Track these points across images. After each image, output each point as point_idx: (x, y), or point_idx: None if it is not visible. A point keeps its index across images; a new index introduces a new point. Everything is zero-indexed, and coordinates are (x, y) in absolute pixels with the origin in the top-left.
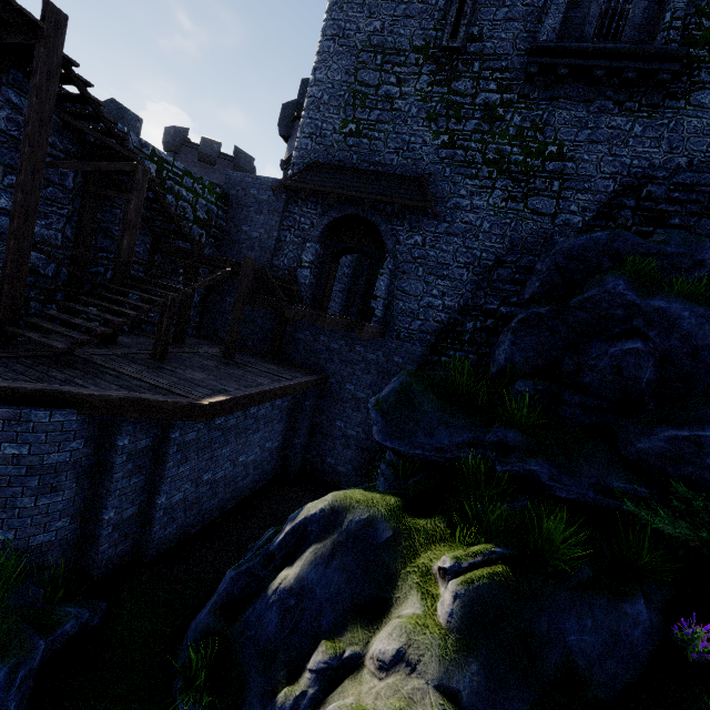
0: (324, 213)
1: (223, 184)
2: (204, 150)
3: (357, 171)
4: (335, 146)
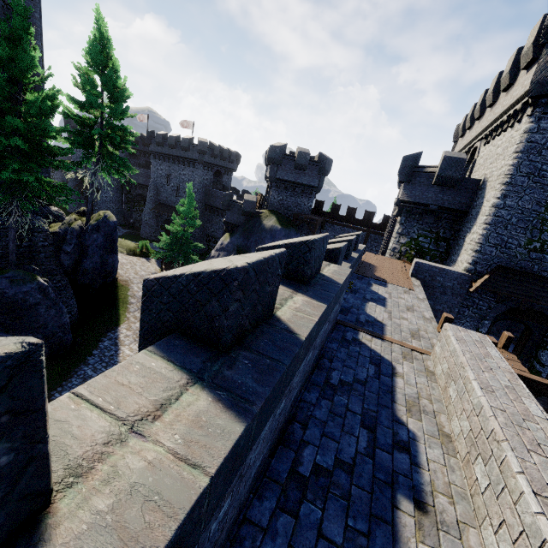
0: (501, 301)
1: (412, 270)
2: (300, 161)
3: (538, 278)
4: (518, 257)
